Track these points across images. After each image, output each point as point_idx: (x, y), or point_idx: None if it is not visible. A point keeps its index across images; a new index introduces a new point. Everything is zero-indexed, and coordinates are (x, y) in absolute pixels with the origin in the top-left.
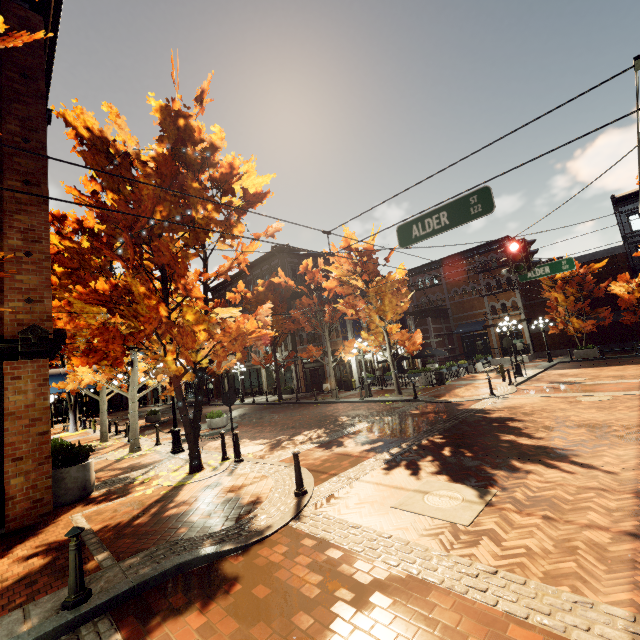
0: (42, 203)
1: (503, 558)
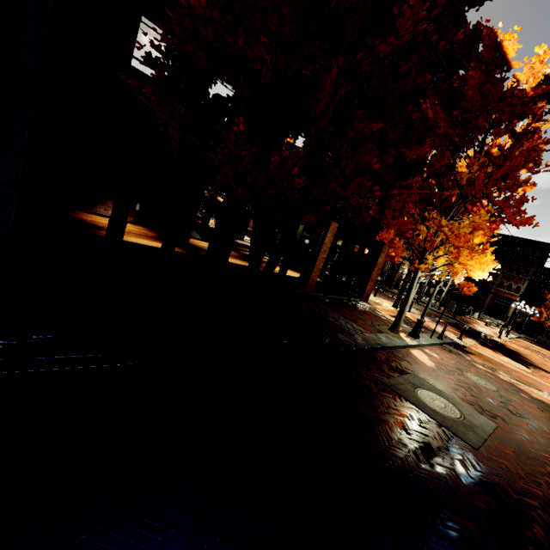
0: None
1: (544, 381)
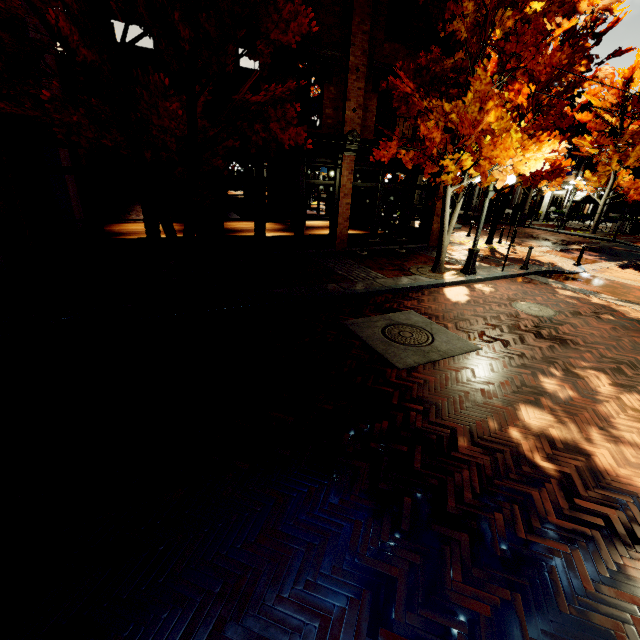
0: None
1: None
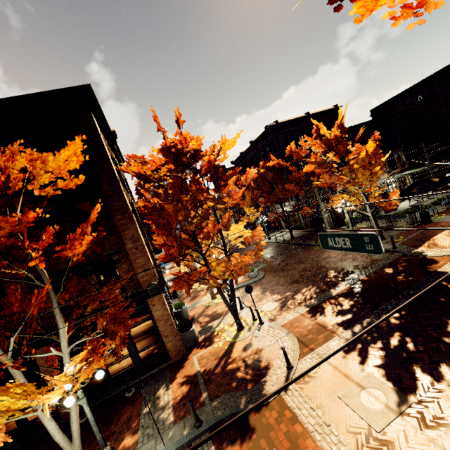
0: (131, 220)
1: None
